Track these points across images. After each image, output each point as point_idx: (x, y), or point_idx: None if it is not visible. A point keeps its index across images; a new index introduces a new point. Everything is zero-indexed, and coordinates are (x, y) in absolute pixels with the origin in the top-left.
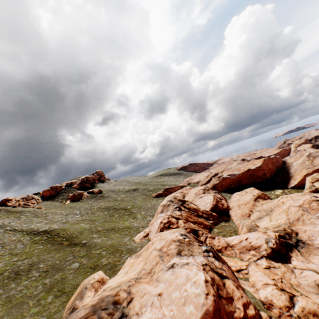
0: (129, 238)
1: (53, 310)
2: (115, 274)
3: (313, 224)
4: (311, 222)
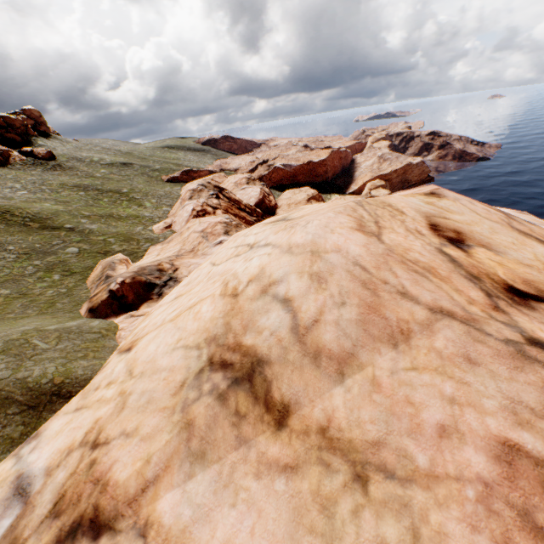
0: (144, 228)
1: (70, 285)
2: (139, 260)
3: None
4: None
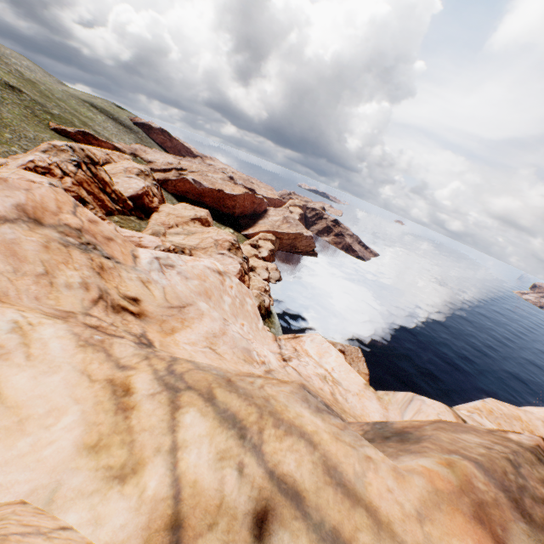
0: None
1: None
2: None
3: (211, 256)
4: (211, 254)
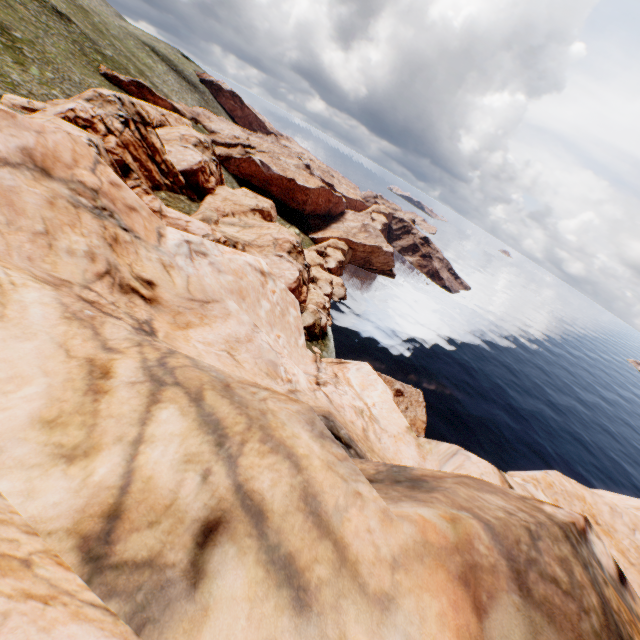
0: None
1: None
2: None
3: (266, 256)
4: (267, 255)
